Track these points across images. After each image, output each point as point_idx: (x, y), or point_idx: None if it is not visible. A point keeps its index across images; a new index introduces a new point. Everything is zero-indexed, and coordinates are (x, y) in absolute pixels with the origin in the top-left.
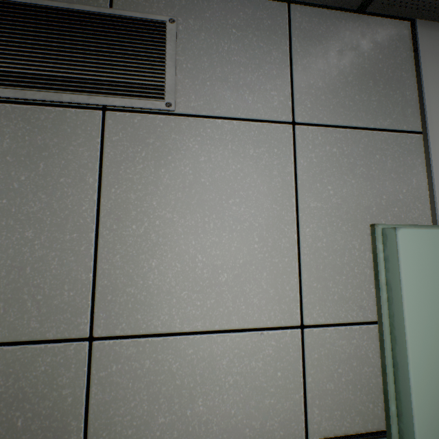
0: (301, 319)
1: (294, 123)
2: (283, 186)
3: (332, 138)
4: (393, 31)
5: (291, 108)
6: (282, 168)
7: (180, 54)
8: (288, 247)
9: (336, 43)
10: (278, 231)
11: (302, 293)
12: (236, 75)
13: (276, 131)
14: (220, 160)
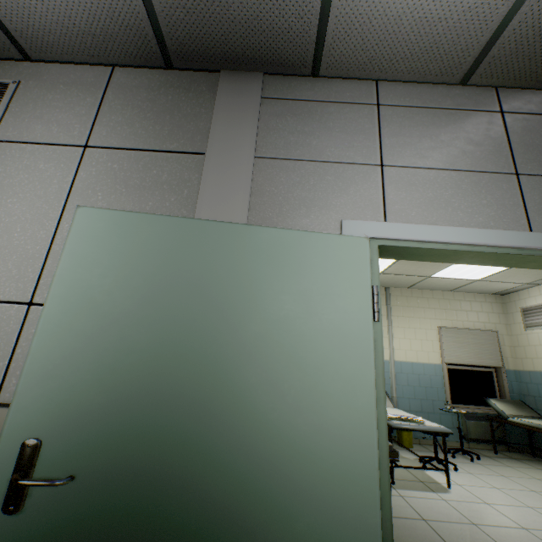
0: (32, 298)
1: (87, 147)
2: (59, 191)
3: (117, 158)
4: (203, 80)
5: (88, 136)
6: (64, 178)
7: (14, 103)
8: (44, 238)
9: (146, 91)
10: (40, 225)
11: (42, 276)
12: (52, 114)
13: (69, 152)
14: (14, 172)
